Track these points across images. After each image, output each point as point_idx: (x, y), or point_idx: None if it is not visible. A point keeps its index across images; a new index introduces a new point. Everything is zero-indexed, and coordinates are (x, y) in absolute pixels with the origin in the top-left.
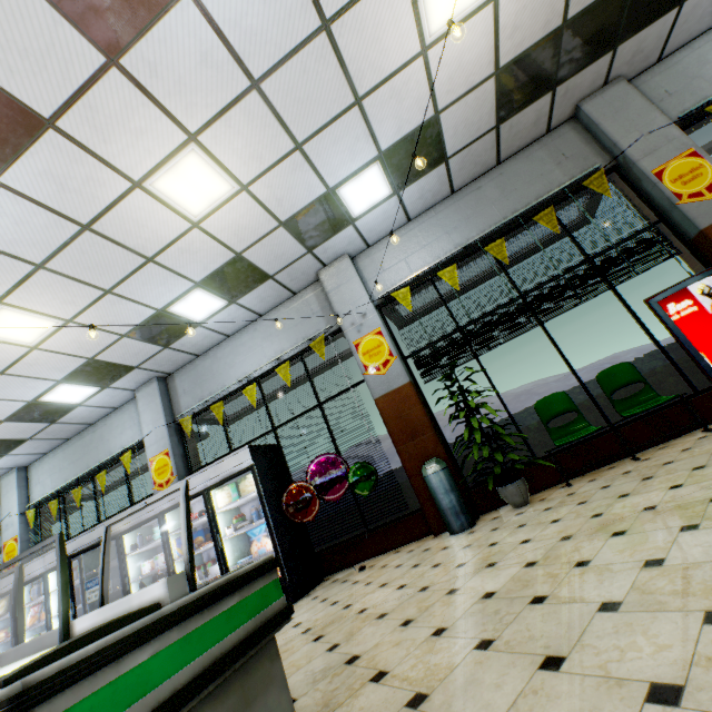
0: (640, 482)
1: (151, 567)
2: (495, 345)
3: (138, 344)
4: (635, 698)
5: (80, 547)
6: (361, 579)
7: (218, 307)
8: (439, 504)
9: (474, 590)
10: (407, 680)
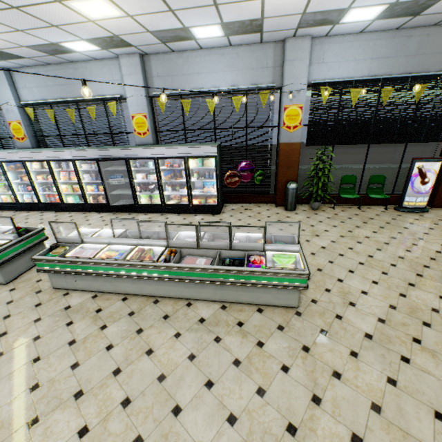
0: (362, 223)
1: (142, 178)
2: (347, 143)
3: (151, 37)
4: (370, 282)
5: (99, 156)
6: (251, 215)
7: (216, 35)
8: (288, 200)
9: (316, 243)
10: (312, 264)
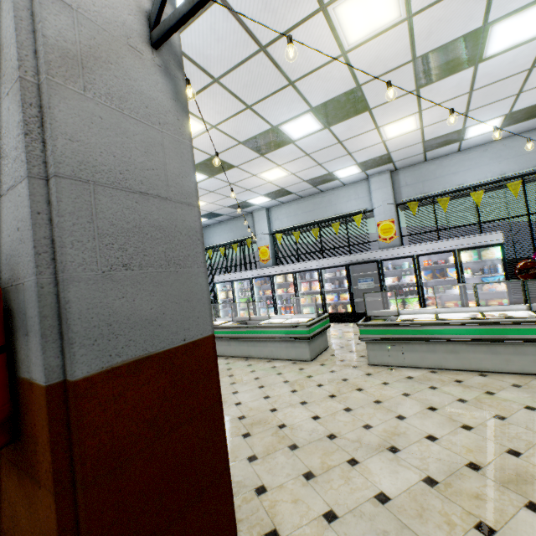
0: None
1: (392, 281)
2: None
3: (418, 148)
4: None
5: (347, 261)
6: None
7: (488, 131)
8: None
9: None
10: None
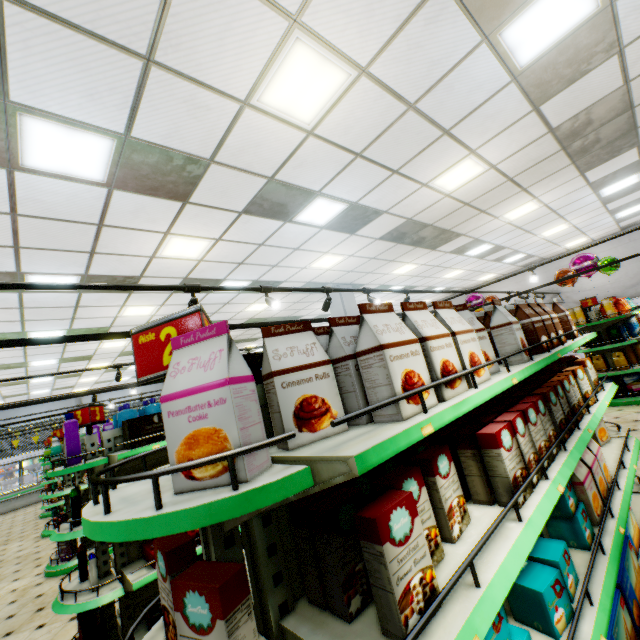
0: None
1: None
2: None
3: None
4: None
5: None
6: None
7: None
8: None
9: None
10: None
